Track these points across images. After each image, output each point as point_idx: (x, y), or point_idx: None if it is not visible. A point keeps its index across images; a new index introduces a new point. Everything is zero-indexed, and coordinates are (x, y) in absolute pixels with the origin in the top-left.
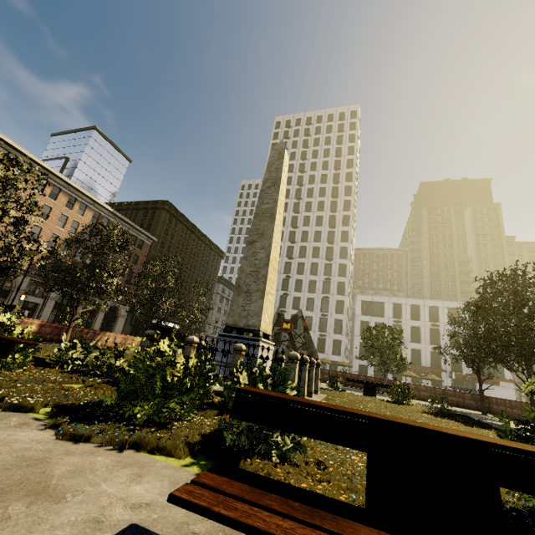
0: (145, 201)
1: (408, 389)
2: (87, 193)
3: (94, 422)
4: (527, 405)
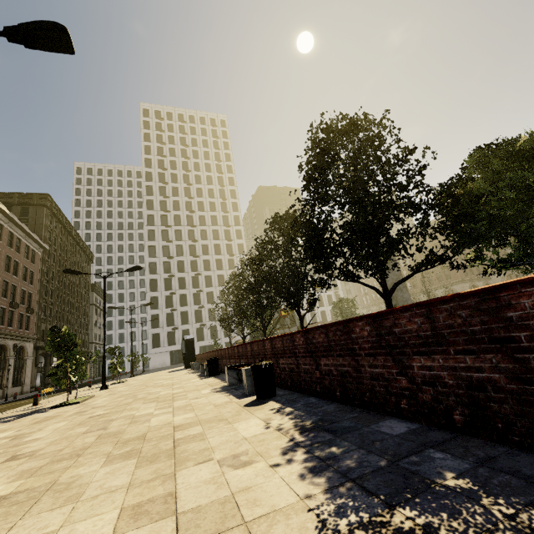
0: (2, 193)
1: None
2: None
3: None
4: None
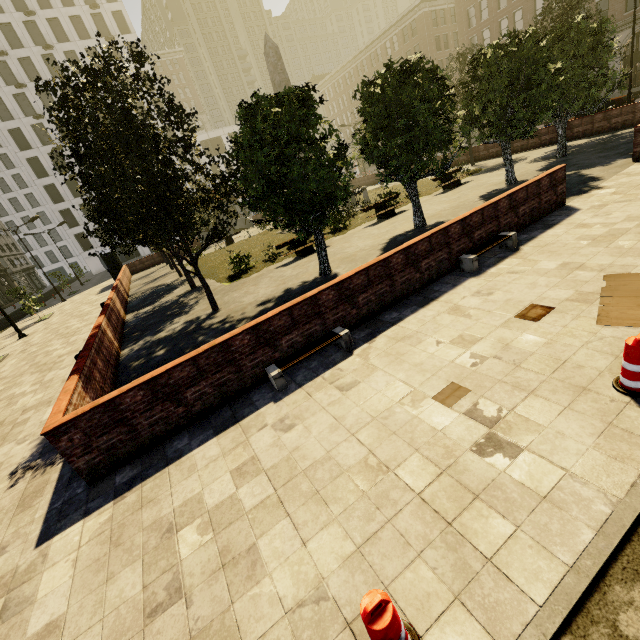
0: None
1: None
2: None
3: (400, 205)
4: (368, 177)
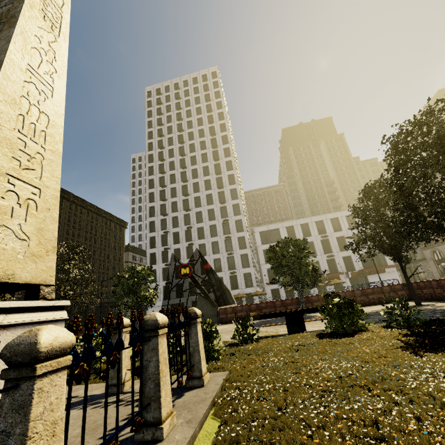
0: None
1: (352, 307)
2: None
3: None
4: None
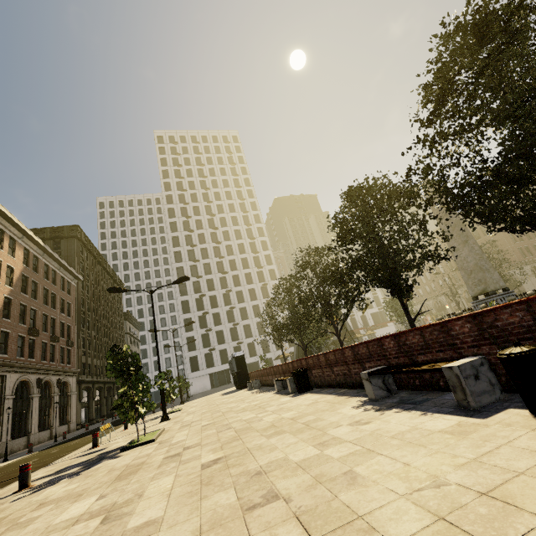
0: (34, 229)
1: None
2: (17, 222)
3: None
4: None
